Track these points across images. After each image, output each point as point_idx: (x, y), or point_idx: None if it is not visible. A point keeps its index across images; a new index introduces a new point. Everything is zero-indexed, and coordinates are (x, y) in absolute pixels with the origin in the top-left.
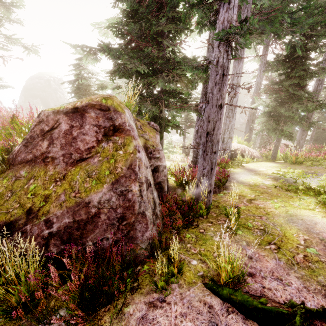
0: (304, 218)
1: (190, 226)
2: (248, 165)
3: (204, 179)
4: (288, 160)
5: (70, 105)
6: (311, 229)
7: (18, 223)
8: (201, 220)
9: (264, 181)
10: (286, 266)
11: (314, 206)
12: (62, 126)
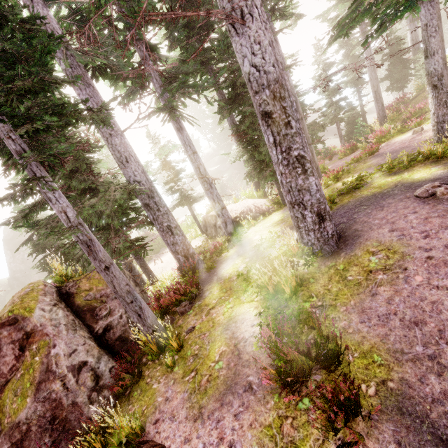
0: (239, 318)
1: (139, 380)
2: (250, 232)
3: (140, 325)
4: None
5: None
6: (236, 333)
7: None
8: (155, 363)
9: (240, 266)
10: (186, 397)
11: (256, 294)
12: None
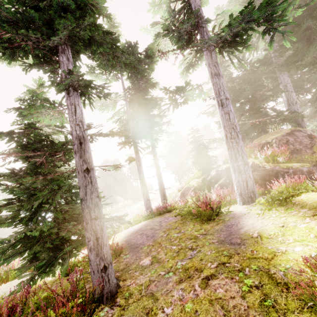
0: None
1: None
2: None
3: None
4: None
5: (284, 133)
6: None
7: None
8: None
9: None
10: None
11: None
12: (290, 139)
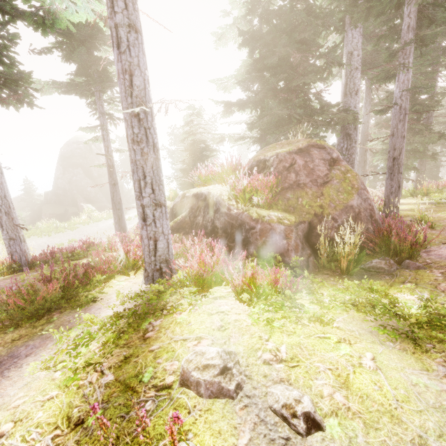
0: None
1: None
2: None
3: (393, 196)
4: (420, 193)
5: (295, 147)
6: None
7: (314, 222)
8: None
9: (417, 206)
10: None
11: None
12: (299, 162)
